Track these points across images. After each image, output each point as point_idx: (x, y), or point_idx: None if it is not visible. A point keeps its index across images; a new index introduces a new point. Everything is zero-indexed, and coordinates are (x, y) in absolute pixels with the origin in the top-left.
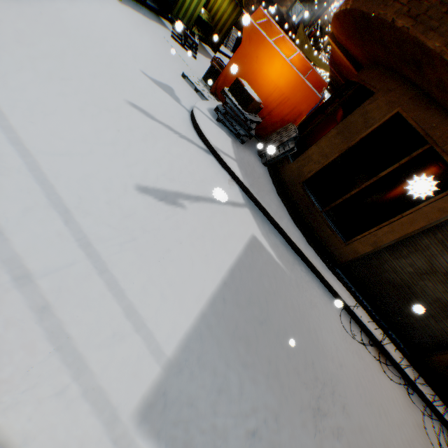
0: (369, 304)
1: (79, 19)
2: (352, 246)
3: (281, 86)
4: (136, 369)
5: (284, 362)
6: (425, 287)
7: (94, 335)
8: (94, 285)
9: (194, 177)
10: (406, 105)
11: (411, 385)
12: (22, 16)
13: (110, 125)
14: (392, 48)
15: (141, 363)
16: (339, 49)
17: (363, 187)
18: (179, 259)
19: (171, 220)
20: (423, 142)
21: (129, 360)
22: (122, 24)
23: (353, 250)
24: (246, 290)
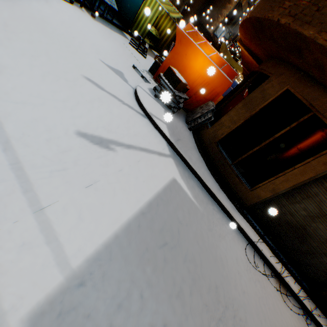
0: (272, 241)
1: (58, 24)
2: (255, 192)
3: (203, 74)
4: (38, 277)
5: (189, 284)
6: (317, 228)
7: (4, 242)
8: (16, 200)
9: (129, 131)
10: (293, 83)
11: (309, 316)
12: (13, 16)
13: (65, 89)
14: (279, 41)
15: (45, 272)
16: (246, 49)
17: (263, 146)
18: (103, 189)
19: (102, 159)
20: (308, 110)
21: (32, 268)
22: (92, 31)
23: (256, 195)
24: (161, 220)
